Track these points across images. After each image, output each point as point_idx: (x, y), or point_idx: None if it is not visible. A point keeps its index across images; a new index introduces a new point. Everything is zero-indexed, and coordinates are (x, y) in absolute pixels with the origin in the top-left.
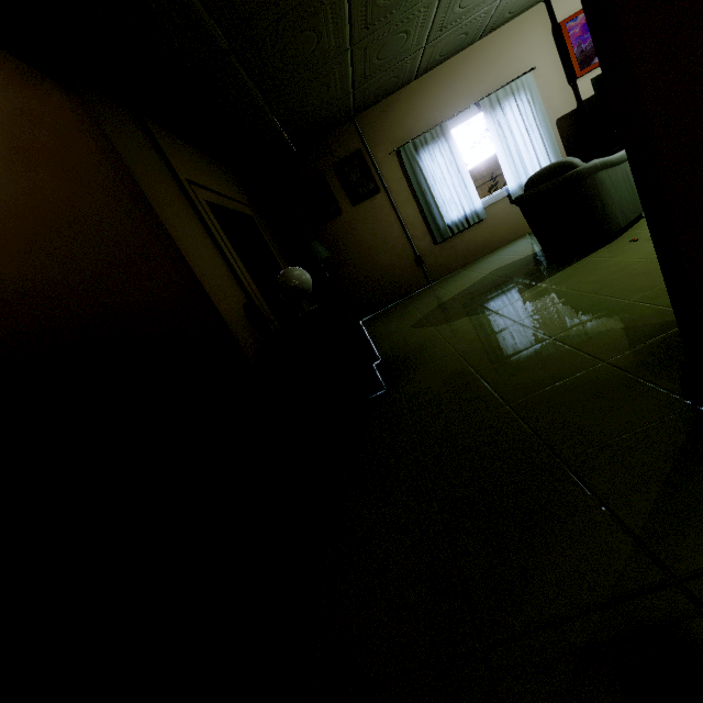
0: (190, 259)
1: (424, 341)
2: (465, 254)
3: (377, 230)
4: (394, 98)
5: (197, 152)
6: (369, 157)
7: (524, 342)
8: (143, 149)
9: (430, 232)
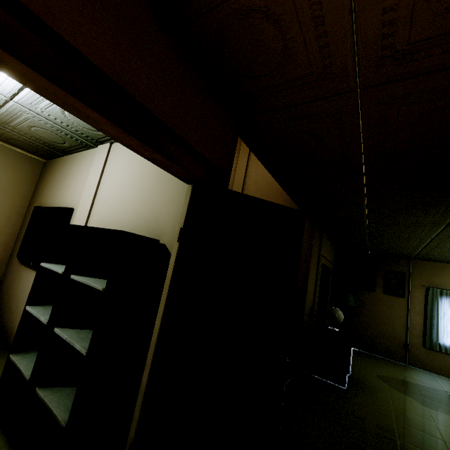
0: (308, 284)
1: (379, 387)
2: (442, 367)
3: (389, 312)
4: (442, 264)
5: (329, 241)
6: (408, 279)
7: (430, 431)
8: (317, 243)
9: (423, 337)
